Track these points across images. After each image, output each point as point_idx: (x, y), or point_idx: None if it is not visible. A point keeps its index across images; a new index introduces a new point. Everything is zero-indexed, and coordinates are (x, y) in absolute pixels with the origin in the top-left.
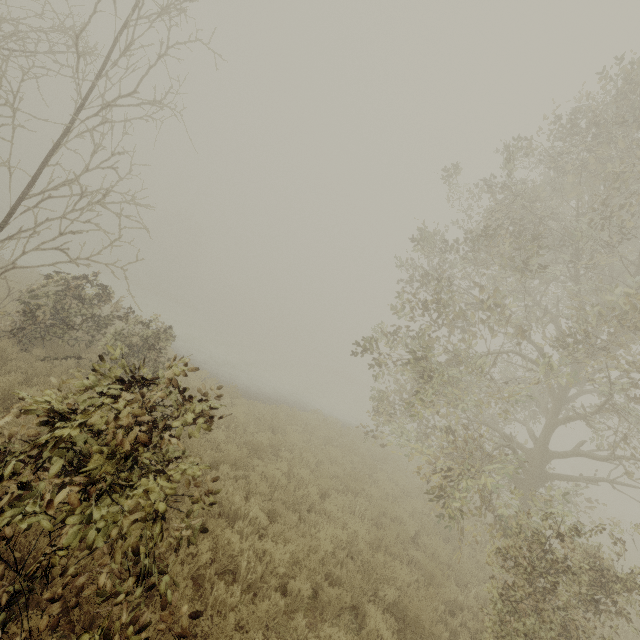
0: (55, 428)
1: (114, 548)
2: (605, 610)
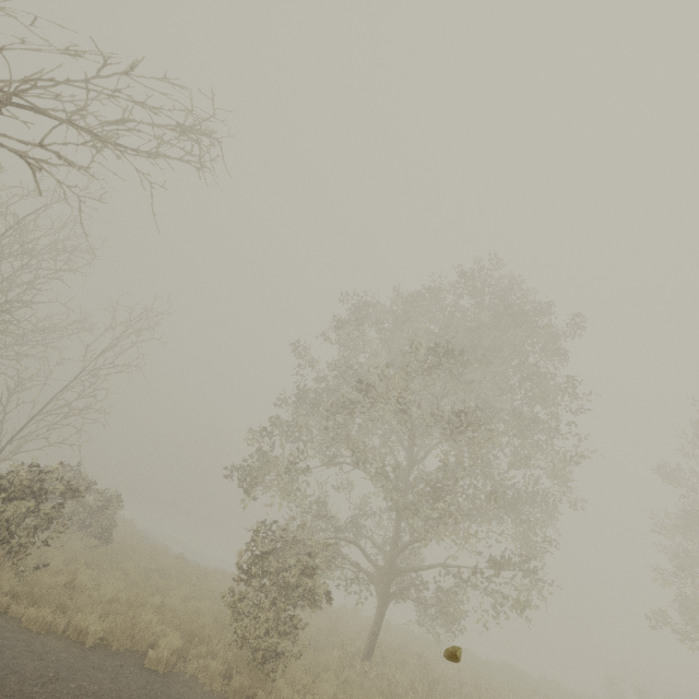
0: (1, 476)
1: (12, 554)
2: (312, 605)
